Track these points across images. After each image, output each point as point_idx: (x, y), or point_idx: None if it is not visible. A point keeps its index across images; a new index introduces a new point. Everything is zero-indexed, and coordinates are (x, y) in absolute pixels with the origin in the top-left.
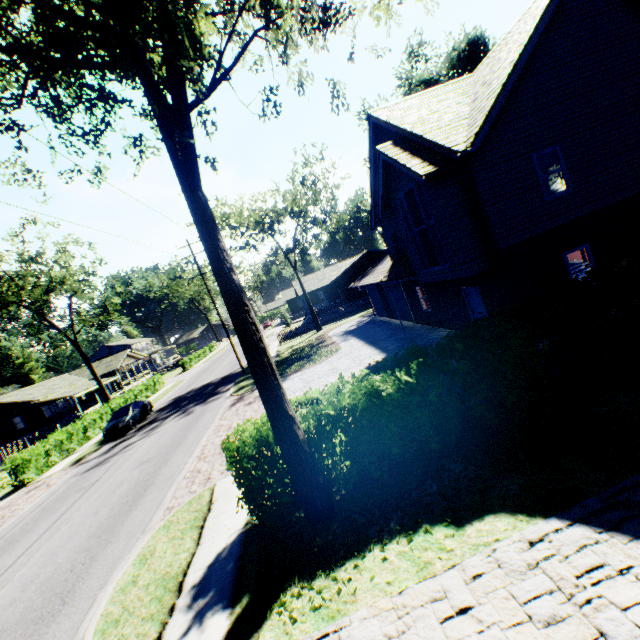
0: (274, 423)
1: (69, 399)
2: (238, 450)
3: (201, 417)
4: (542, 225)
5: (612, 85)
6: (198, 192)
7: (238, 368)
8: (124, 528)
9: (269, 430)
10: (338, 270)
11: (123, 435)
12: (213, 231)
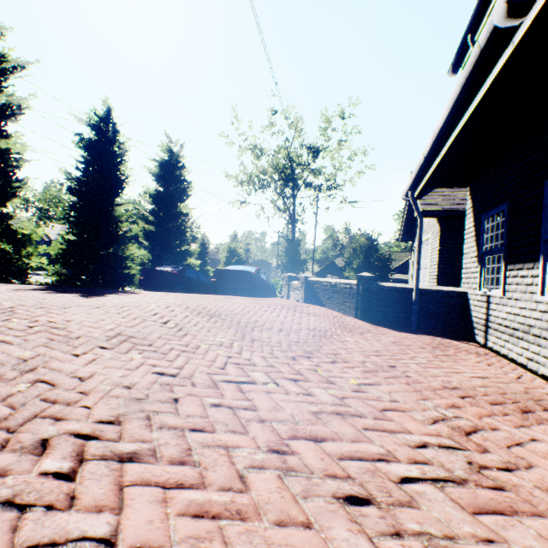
0: None
1: None
2: None
3: None
4: None
5: None
6: None
7: None
8: None
9: None
10: None
11: None
12: None
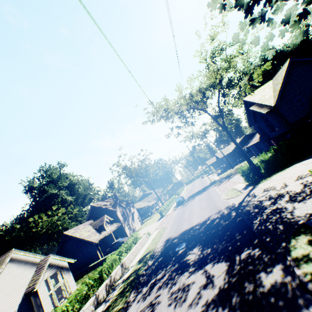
0: (248, 162)
1: (147, 206)
2: (242, 169)
3: (209, 191)
4: (302, 115)
5: (311, 78)
6: (226, 129)
7: (206, 185)
8: (214, 199)
9: (247, 165)
10: (233, 145)
11: (182, 204)
12: (230, 134)
